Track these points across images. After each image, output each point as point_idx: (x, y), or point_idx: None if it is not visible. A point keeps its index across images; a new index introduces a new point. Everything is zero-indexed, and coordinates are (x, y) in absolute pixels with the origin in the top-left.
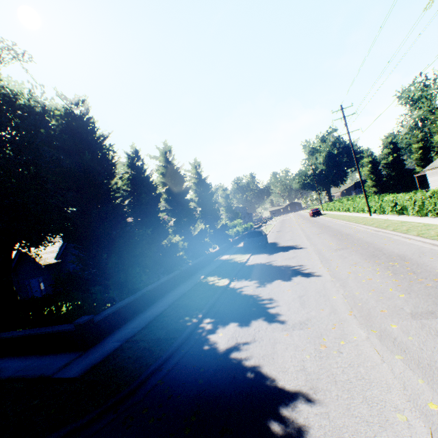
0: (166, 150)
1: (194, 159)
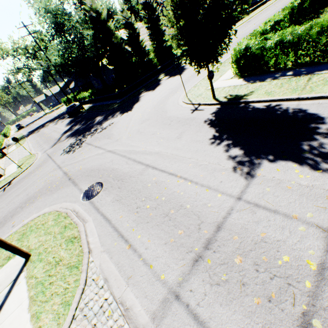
0: None
1: None
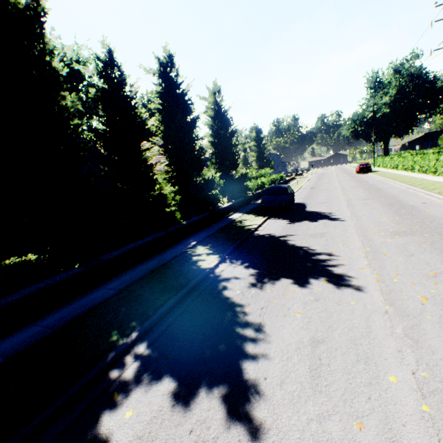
0: (168, 61)
1: (213, 81)
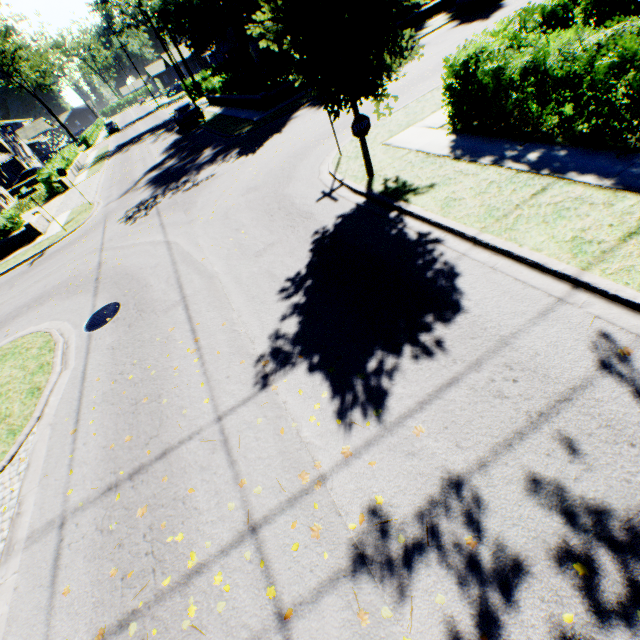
0: None
1: None
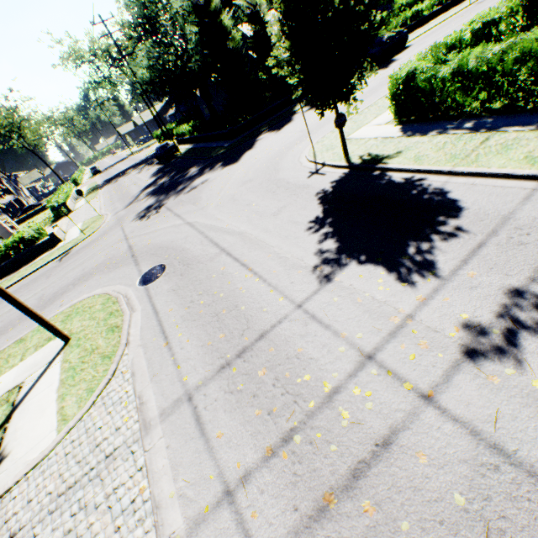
0: None
1: None
